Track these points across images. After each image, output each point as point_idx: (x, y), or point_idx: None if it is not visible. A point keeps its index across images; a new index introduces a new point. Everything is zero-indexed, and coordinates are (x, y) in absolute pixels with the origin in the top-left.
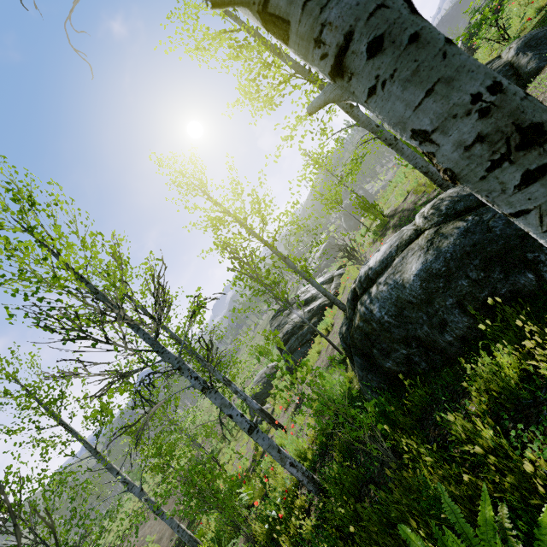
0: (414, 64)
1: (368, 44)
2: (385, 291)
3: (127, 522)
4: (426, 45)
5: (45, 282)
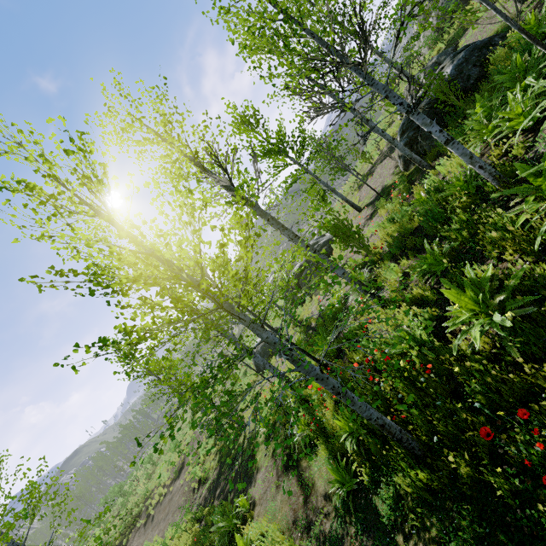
0: None
1: None
2: None
3: None
4: None
5: None
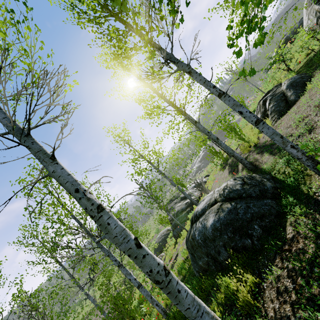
0: (136, 262)
1: (128, 255)
2: (200, 227)
3: (88, 310)
4: (138, 259)
5: (55, 222)
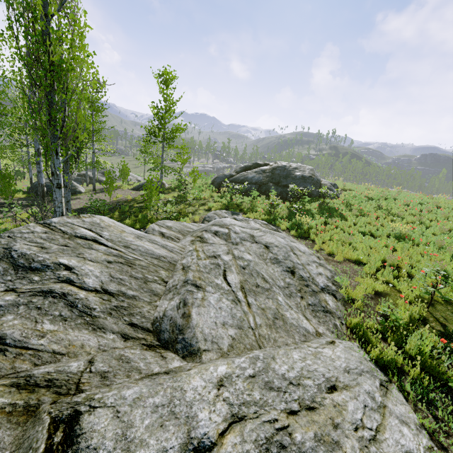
0: None
1: None
2: None
3: None
4: None
5: None
